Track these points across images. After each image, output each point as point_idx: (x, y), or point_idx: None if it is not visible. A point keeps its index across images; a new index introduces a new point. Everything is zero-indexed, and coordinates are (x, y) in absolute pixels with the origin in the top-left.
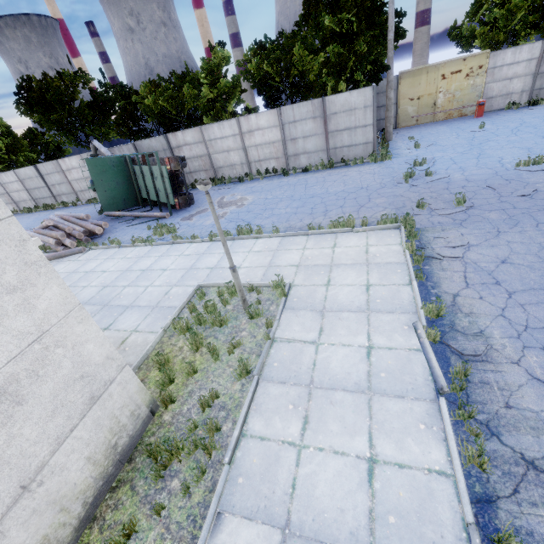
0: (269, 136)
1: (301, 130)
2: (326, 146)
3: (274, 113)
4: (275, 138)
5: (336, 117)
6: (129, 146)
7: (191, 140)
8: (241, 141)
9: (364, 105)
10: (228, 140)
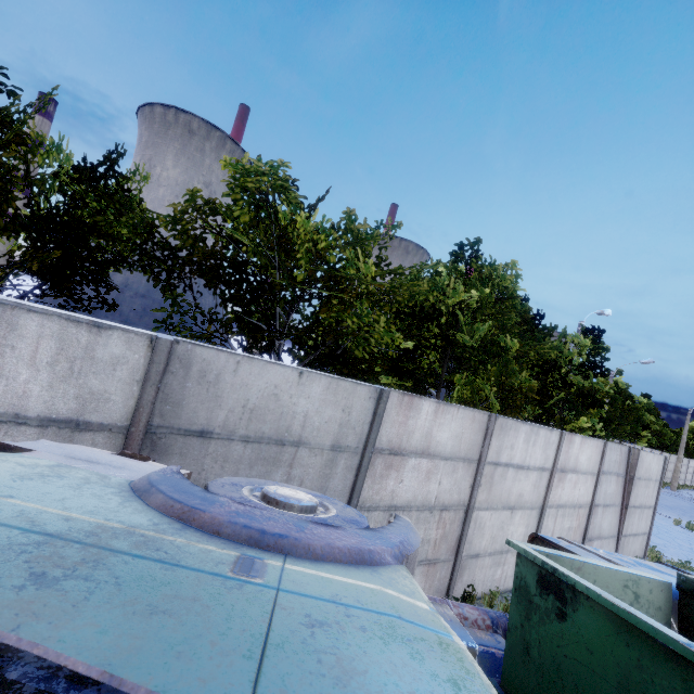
0: (581, 490)
1: (604, 490)
2: (617, 529)
3: (599, 447)
4: (584, 498)
5: (638, 484)
6: (108, 343)
7: (447, 443)
8: (548, 488)
9: (655, 477)
10: (526, 477)
